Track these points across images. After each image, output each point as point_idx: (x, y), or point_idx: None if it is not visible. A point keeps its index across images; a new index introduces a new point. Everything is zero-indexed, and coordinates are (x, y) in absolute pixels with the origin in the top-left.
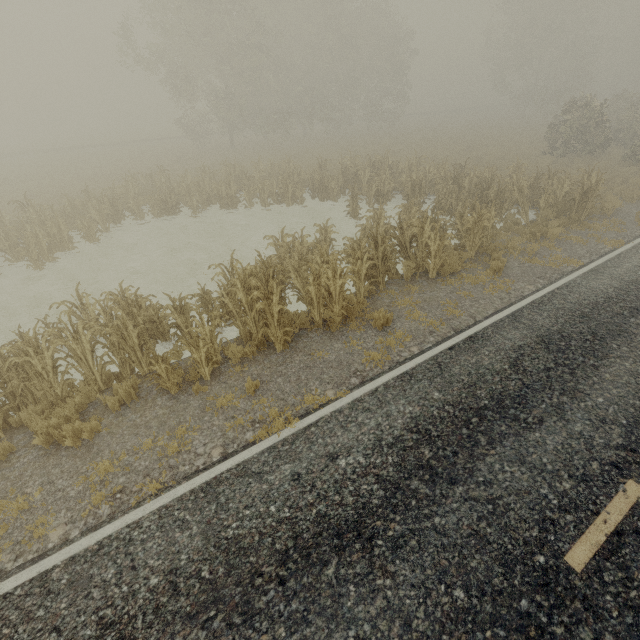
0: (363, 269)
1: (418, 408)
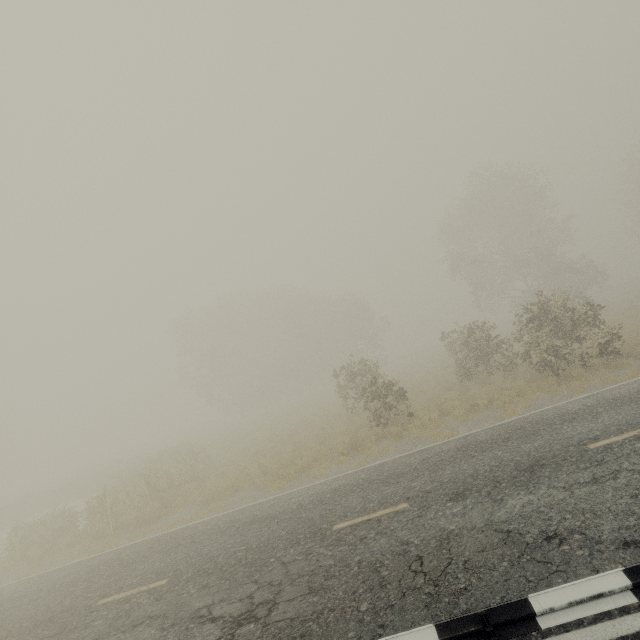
0: None
1: None
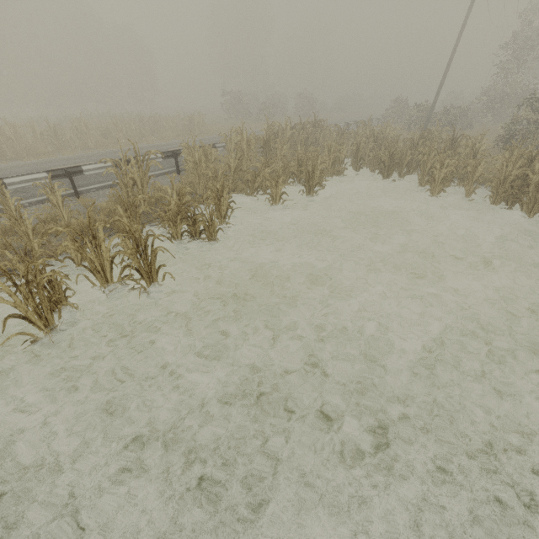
0: (38, 135)
1: (35, 162)
